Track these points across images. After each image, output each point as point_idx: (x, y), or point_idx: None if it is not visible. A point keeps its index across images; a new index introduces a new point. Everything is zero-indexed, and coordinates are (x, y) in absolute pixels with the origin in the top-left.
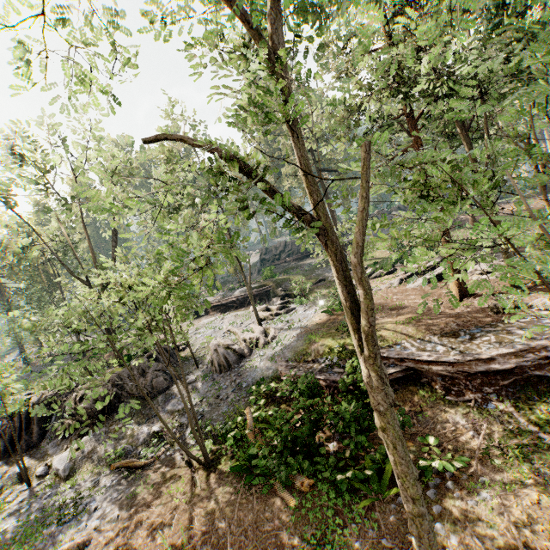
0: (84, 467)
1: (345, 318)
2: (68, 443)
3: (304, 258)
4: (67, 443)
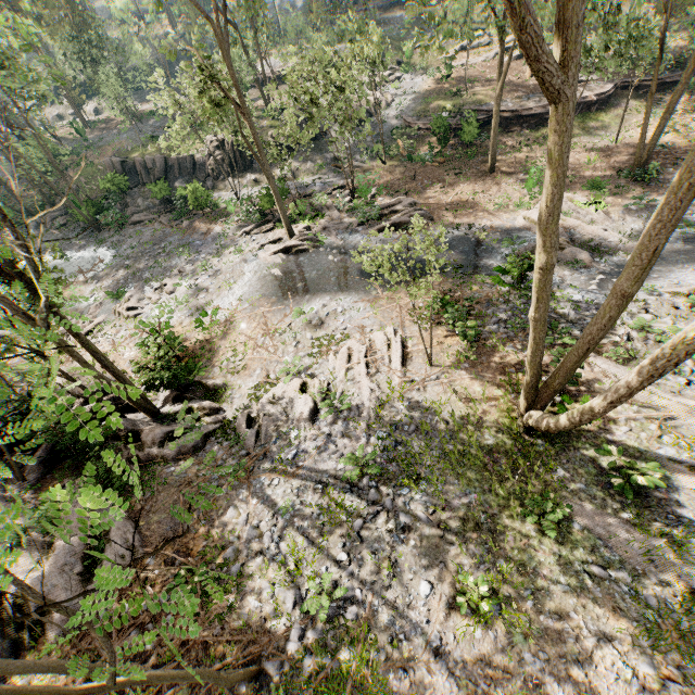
0: (301, 174)
1: (449, 87)
2: (278, 164)
3: (391, 8)
4: (277, 164)
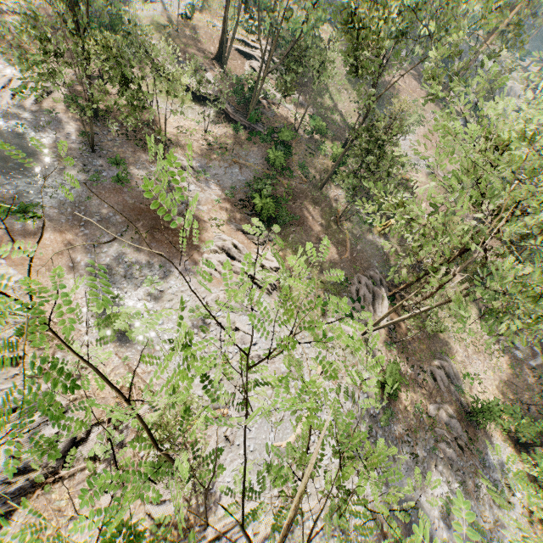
0: None
1: (183, 25)
2: None
3: None
4: None
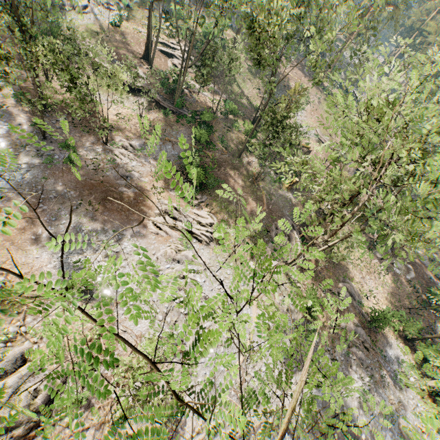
0: None
1: (113, 32)
2: None
3: None
4: None
